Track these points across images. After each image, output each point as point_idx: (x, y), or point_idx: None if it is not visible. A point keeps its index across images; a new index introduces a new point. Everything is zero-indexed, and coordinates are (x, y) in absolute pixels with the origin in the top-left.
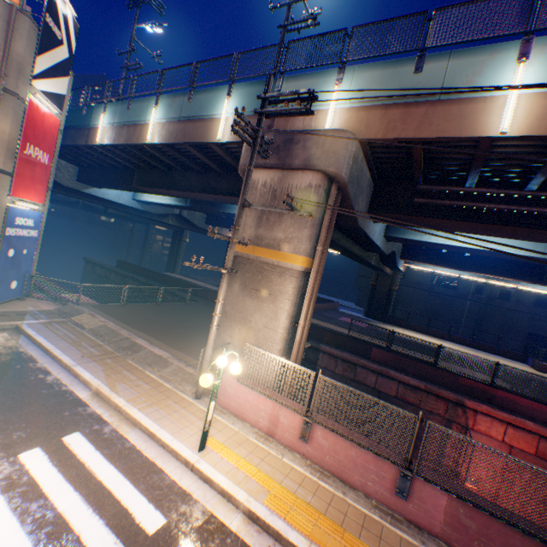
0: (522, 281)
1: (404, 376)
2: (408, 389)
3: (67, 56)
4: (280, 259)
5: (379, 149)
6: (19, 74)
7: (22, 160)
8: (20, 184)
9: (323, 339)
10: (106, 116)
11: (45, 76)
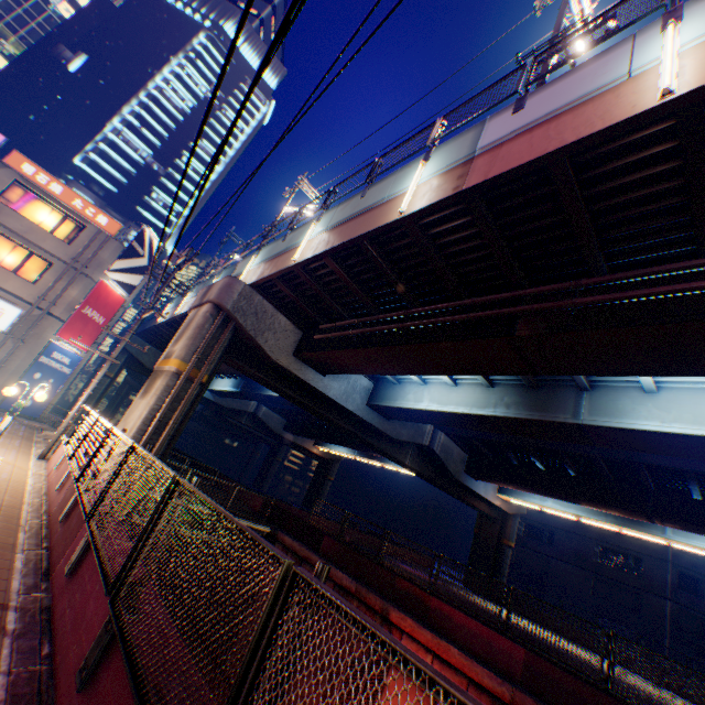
0: (633, 515)
1: (340, 572)
2: (341, 594)
3: (146, 264)
4: (168, 364)
5: (279, 295)
6: (98, 267)
7: (79, 315)
8: (69, 329)
9: (286, 526)
10: (172, 305)
11: (121, 271)
